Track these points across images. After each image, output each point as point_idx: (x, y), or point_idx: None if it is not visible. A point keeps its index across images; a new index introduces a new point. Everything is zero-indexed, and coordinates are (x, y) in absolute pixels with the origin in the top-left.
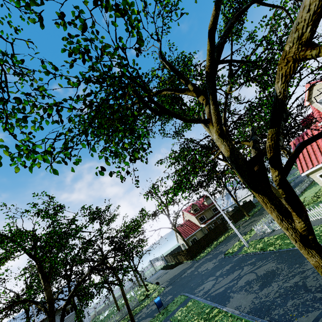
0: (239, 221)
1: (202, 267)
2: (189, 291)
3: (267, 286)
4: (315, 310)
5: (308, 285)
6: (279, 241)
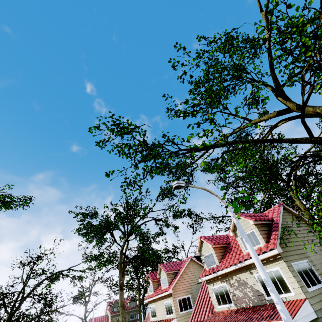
0: None
1: None
2: None
3: None
4: None
5: None
6: None
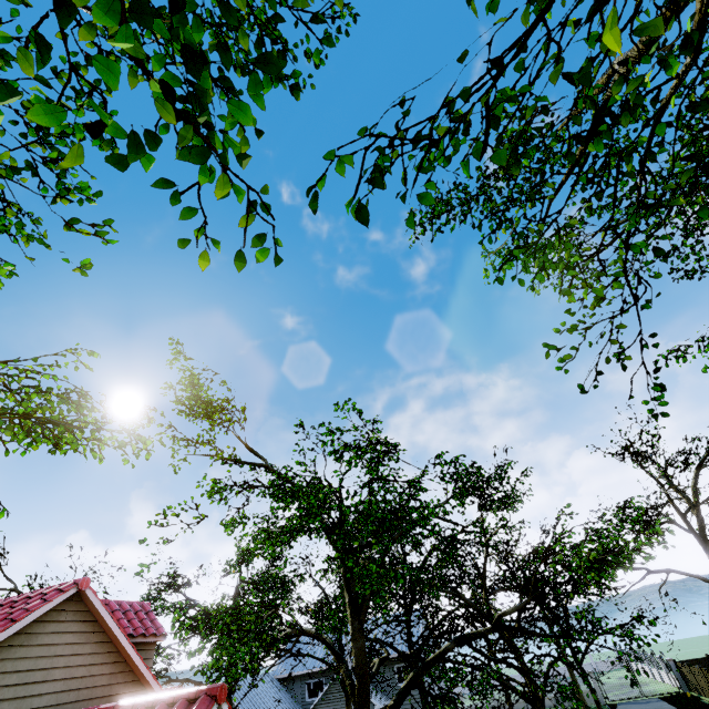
0: None
1: None
2: None
3: None
4: None
5: None
6: None
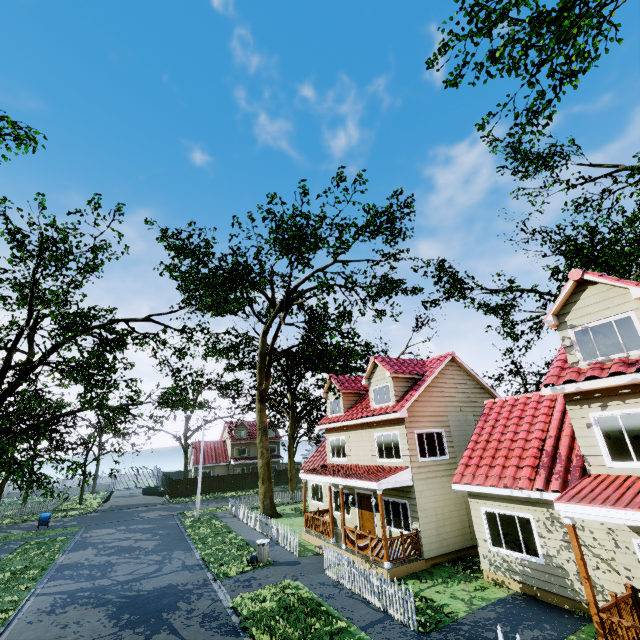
0: (281, 486)
1: (148, 513)
2: (91, 527)
3: (109, 555)
4: (76, 580)
5: (114, 567)
6: (206, 528)
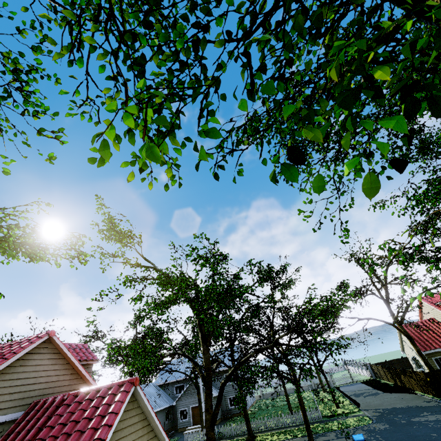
0: None
1: None
2: None
3: None
4: None
5: None
6: None
